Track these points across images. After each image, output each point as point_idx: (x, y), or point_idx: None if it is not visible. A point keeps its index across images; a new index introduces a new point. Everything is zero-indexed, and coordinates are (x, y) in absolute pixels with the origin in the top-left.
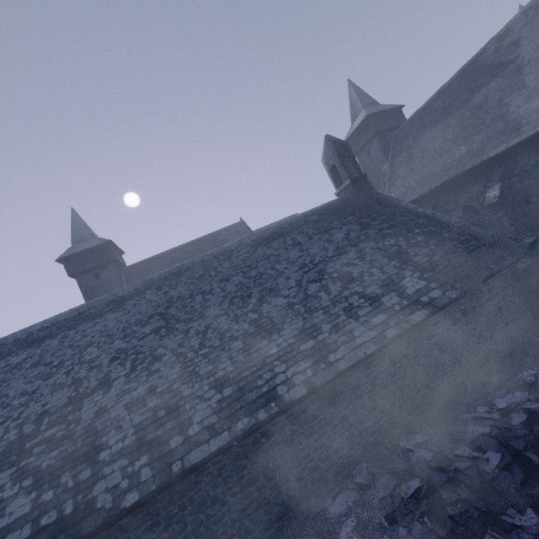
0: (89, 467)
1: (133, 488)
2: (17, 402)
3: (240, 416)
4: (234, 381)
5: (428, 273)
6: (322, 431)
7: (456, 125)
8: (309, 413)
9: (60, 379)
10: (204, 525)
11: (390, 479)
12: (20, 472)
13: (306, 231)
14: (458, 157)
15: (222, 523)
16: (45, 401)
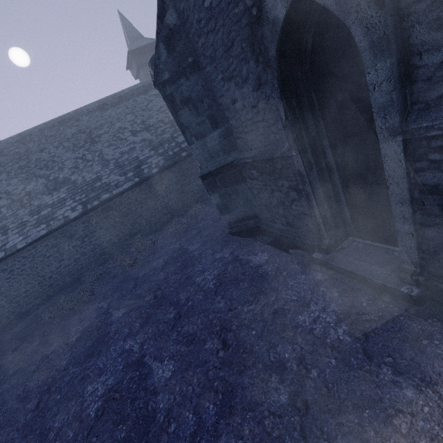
0: None
1: None
2: None
3: None
4: None
5: None
6: None
7: None
8: None
9: None
10: None
11: None
12: None
13: None
14: None
15: None
16: None
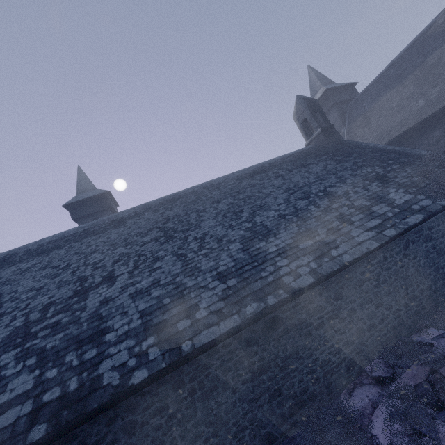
0: (95, 348)
1: (141, 366)
2: (25, 296)
3: (248, 302)
4: (237, 273)
5: (412, 189)
6: (331, 323)
7: (411, 84)
8: (317, 304)
9: (66, 277)
10: (214, 413)
11: (418, 368)
12: (24, 352)
13: (286, 167)
14: (416, 109)
15: (234, 413)
16: (51, 294)
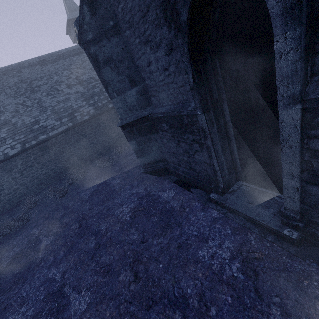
0: None
1: None
2: None
3: None
4: None
5: None
6: None
7: None
8: None
9: None
10: None
11: None
12: None
13: None
14: None
15: None
16: None
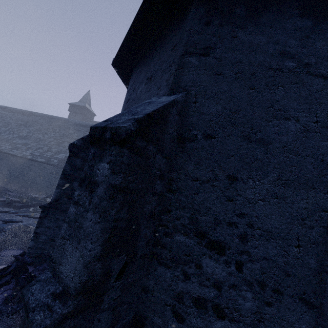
0: None
1: None
2: None
3: None
4: (0, 139)
5: None
6: None
7: None
8: None
9: None
10: None
11: None
12: None
13: None
14: None
15: None
16: None
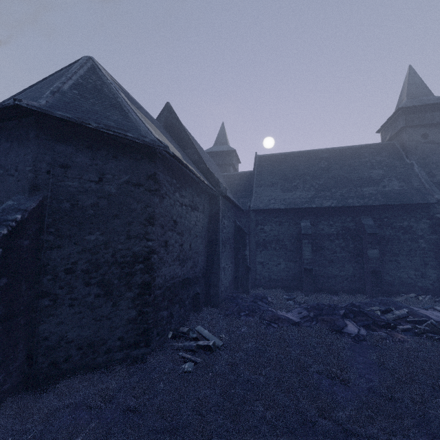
0: None
1: None
2: None
3: None
4: None
5: None
6: None
7: None
8: None
9: None
10: None
11: None
12: None
13: None
14: None
15: None
16: None
